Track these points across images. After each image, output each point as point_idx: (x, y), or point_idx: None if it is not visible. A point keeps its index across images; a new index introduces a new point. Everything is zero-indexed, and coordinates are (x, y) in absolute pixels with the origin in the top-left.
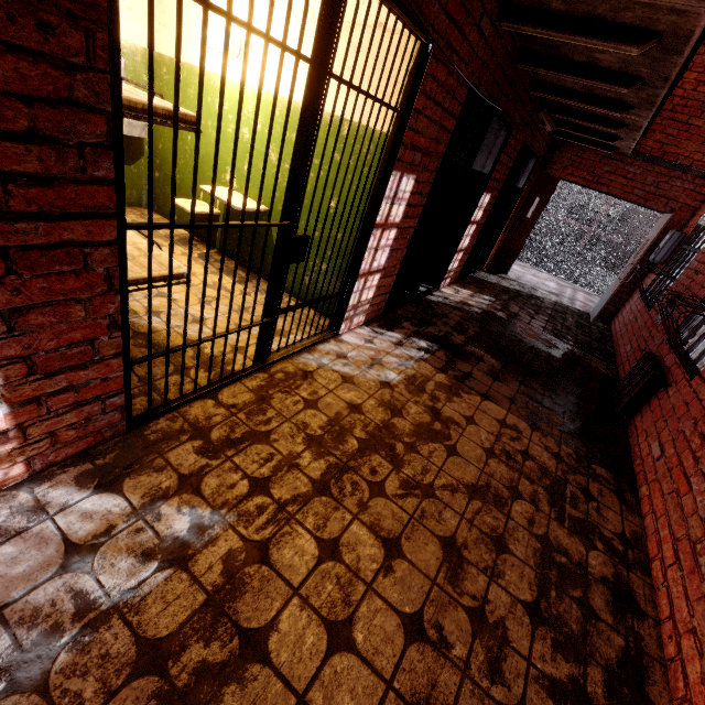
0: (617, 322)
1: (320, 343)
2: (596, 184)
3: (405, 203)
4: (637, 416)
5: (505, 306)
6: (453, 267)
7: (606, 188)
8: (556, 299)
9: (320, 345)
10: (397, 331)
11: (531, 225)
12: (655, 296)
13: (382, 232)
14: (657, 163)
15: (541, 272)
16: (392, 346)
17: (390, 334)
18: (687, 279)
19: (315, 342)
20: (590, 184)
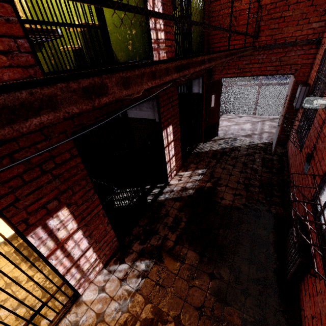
0: (289, 147)
1: (63, 317)
2: (243, 73)
3: (72, 218)
4: (302, 286)
5: (212, 174)
6: (171, 167)
7: (250, 73)
8: (249, 140)
9: (62, 321)
10: (126, 259)
11: (217, 108)
12: (303, 135)
13: (63, 247)
14: (273, 48)
15: (241, 117)
16: (118, 285)
17: (120, 267)
18: (314, 137)
19: (56, 323)
20: (240, 74)
